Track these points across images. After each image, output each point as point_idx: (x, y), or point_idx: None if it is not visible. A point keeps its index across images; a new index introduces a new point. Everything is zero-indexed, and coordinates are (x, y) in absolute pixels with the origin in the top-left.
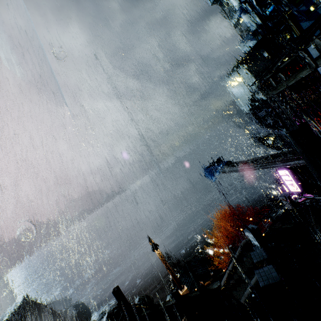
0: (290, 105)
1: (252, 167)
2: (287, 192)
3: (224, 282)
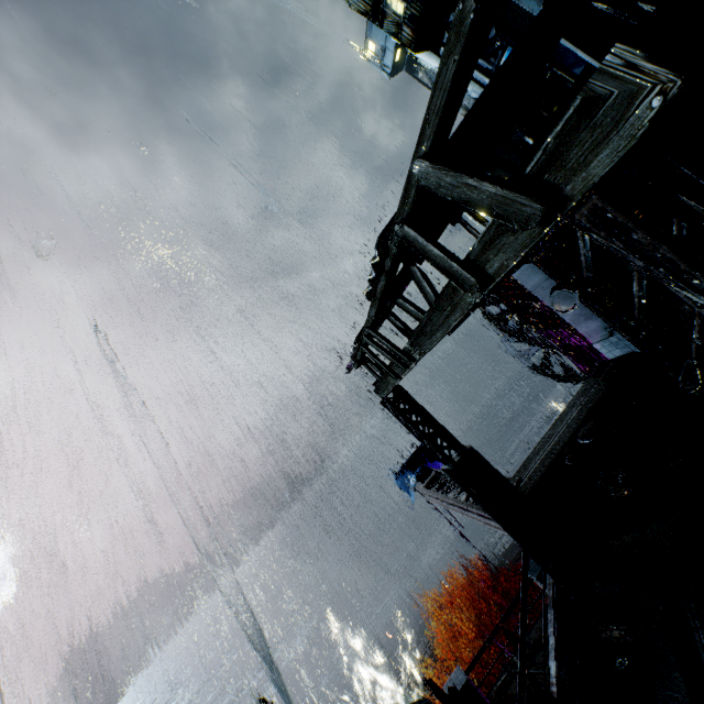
0: (425, 412)
1: (449, 504)
2: None
3: None
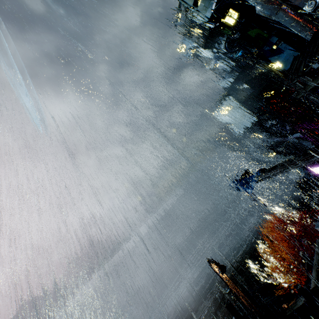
0: None
1: (294, 166)
2: None
3: None
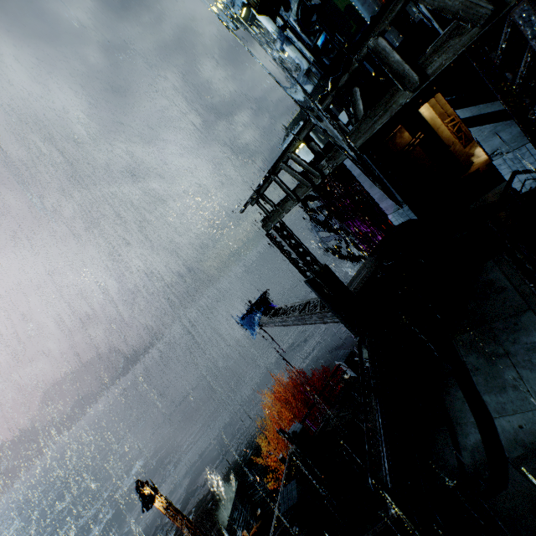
0: (298, 240)
1: (291, 322)
2: (345, 351)
3: (274, 526)
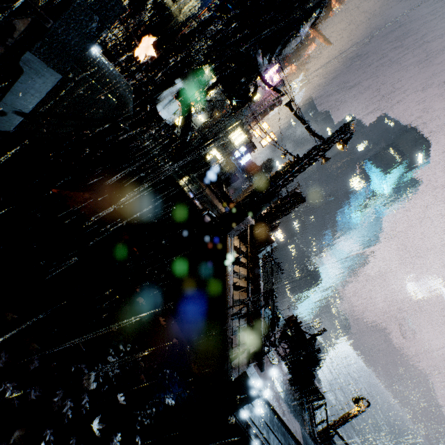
0: None
1: None
2: None
3: None
